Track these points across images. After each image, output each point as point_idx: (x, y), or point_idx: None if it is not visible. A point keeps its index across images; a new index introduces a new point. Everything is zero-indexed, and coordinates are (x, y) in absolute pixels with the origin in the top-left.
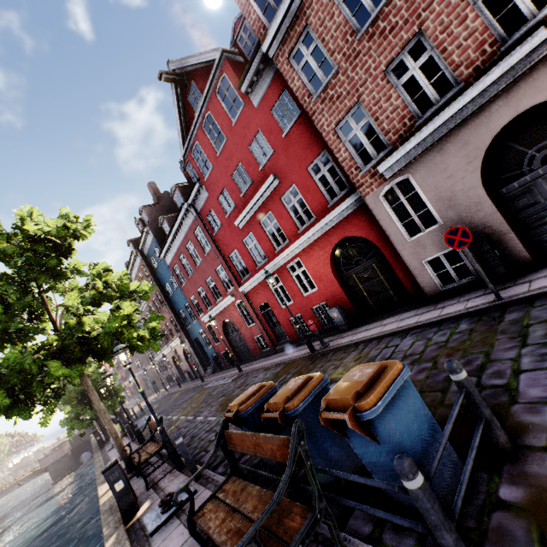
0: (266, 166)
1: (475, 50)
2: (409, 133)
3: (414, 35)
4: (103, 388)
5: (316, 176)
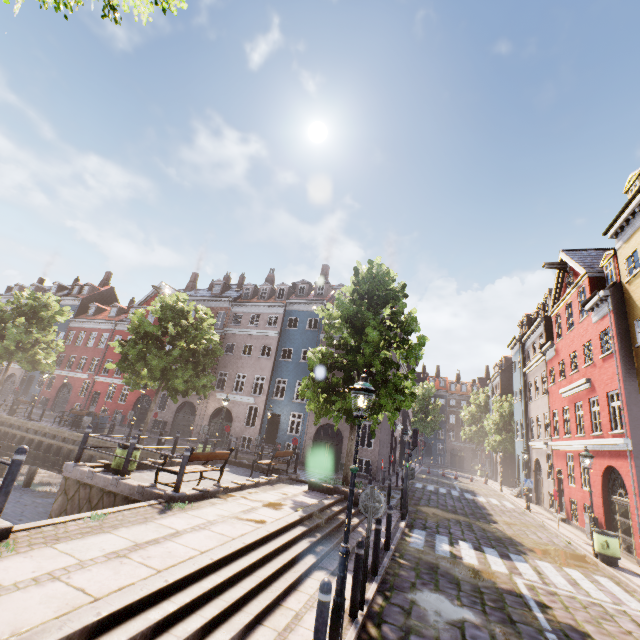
0: None
1: None
2: None
3: None
4: None
5: None
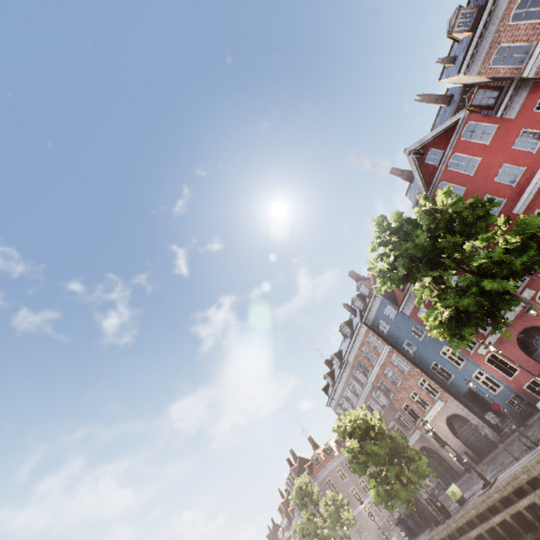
0: (539, 147)
1: None
2: None
3: None
4: (428, 422)
5: None
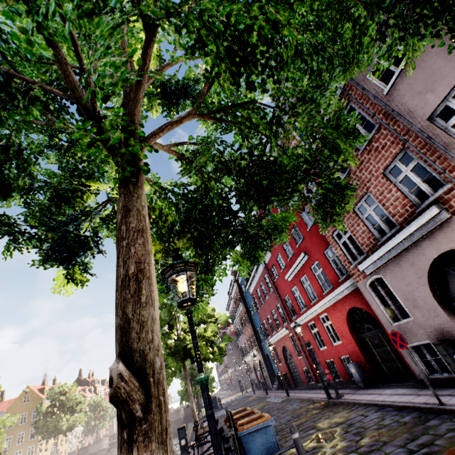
0: (300, 245)
1: (401, 208)
2: (375, 248)
3: (365, 193)
4: None
5: (330, 258)
